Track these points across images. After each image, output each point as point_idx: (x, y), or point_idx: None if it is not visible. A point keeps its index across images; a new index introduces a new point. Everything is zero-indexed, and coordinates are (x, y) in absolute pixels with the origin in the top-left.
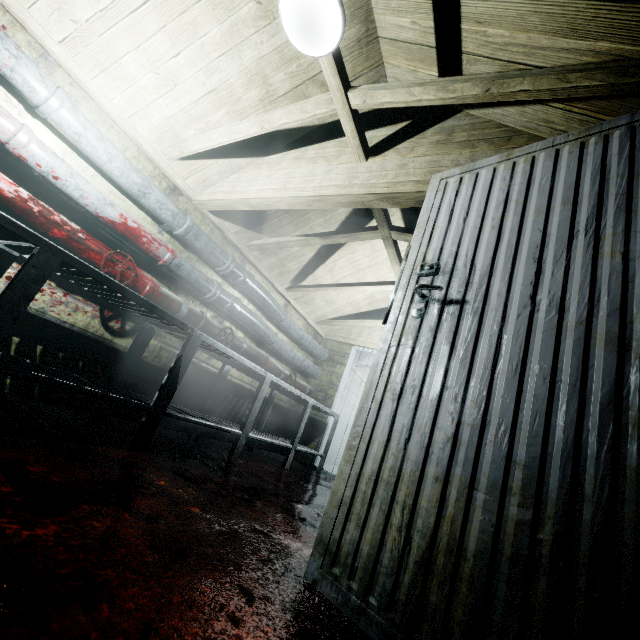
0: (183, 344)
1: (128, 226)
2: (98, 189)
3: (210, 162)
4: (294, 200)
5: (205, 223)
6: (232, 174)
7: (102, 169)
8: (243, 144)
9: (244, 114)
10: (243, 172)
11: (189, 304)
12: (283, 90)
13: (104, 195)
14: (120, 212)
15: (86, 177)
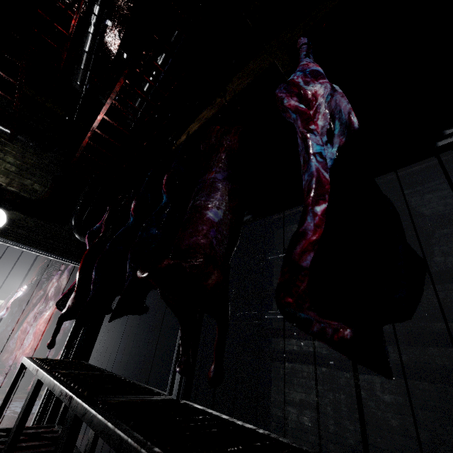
0: None
1: None
2: None
3: None
4: None
5: None
6: None
7: None
8: None
9: None
10: None
11: None
12: None
13: None
14: None
15: None
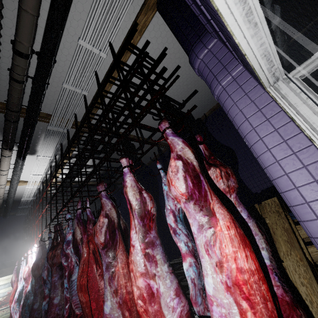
0: None
1: (10, 292)
2: (2, 293)
3: None
4: None
5: None
6: None
7: (1, 289)
8: None
9: None
10: None
11: None
12: None
13: (3, 292)
14: (7, 292)
15: (1, 291)
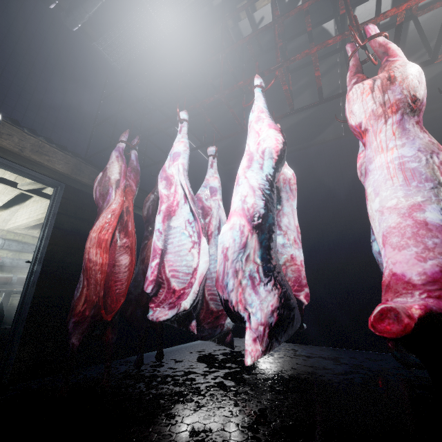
0: (2, 298)
1: None
2: None
3: (1, 213)
4: (33, 221)
5: (17, 235)
6: (16, 213)
7: None
8: (11, 202)
9: (2, 192)
10: (19, 211)
11: (19, 275)
12: (13, 179)
13: None
14: None
15: None
